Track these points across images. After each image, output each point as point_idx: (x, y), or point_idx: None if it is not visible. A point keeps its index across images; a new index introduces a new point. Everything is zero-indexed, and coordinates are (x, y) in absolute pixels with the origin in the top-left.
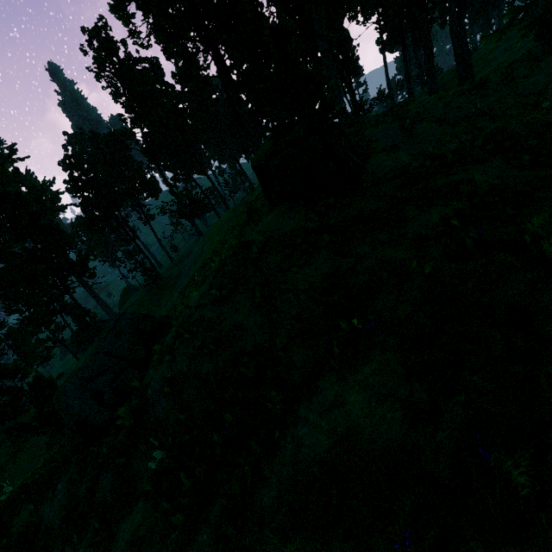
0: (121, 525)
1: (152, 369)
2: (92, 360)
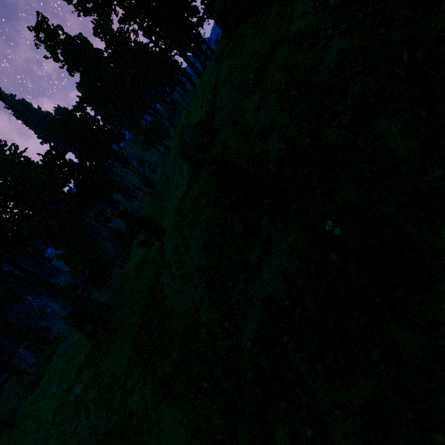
0: (245, 120)
1: (218, 114)
2: (187, 132)
